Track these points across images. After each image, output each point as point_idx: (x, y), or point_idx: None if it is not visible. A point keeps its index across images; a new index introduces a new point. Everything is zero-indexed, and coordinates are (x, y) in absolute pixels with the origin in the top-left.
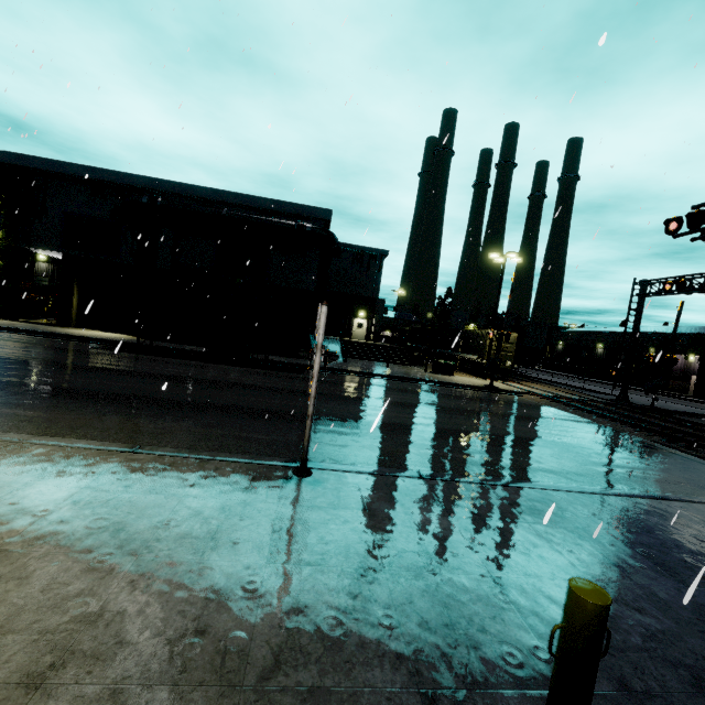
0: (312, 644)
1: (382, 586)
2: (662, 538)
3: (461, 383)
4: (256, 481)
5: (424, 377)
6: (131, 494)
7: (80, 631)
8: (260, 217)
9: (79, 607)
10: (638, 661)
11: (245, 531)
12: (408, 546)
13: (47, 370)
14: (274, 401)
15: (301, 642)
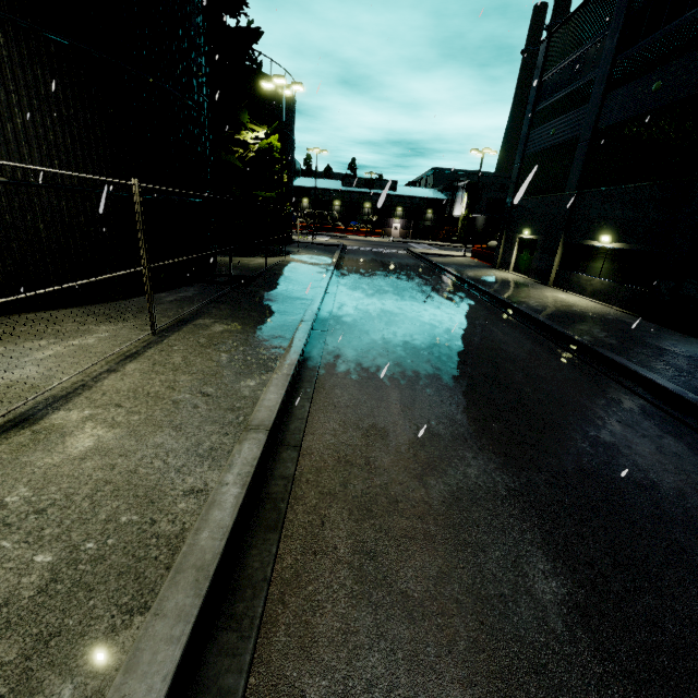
0: None
1: None
2: None
3: None
4: None
5: None
6: None
7: None
8: None
9: None
10: None
11: None
12: None
13: None
14: None
15: None
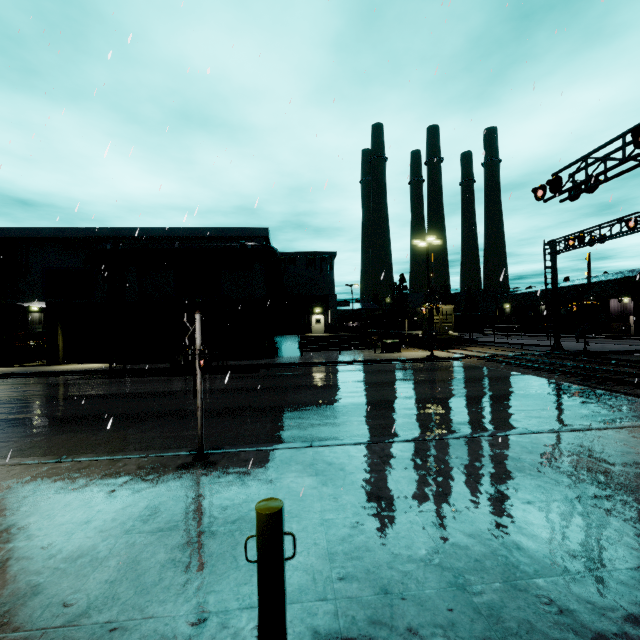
0: (125, 592)
1: (216, 540)
2: (509, 466)
3: (403, 358)
4: (154, 471)
5: (371, 358)
6: (37, 496)
7: None
8: (207, 244)
9: None
10: (411, 570)
11: (120, 512)
12: None
13: (22, 405)
14: (217, 400)
15: (117, 591)
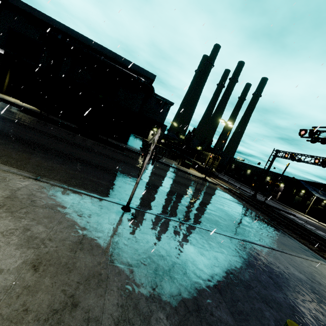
0: (134, 318)
1: (166, 283)
2: (275, 269)
3: (192, 174)
4: (103, 210)
5: (177, 167)
6: (35, 206)
7: (0, 300)
8: (120, 67)
9: (0, 281)
10: None
11: (98, 240)
12: (176, 261)
13: None
14: (110, 163)
15: (129, 316)
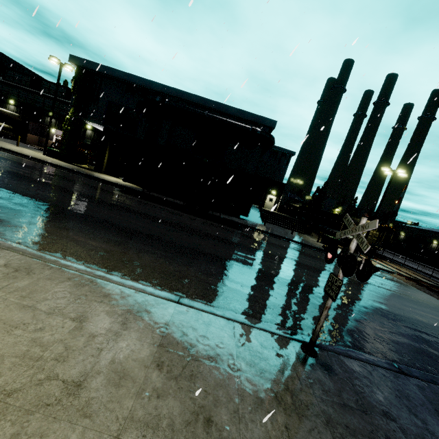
0: None
1: None
2: None
3: None
4: (281, 358)
5: (319, 246)
6: (196, 360)
7: None
8: (228, 120)
9: None
10: None
11: None
12: None
13: (96, 205)
14: (238, 254)
15: None
